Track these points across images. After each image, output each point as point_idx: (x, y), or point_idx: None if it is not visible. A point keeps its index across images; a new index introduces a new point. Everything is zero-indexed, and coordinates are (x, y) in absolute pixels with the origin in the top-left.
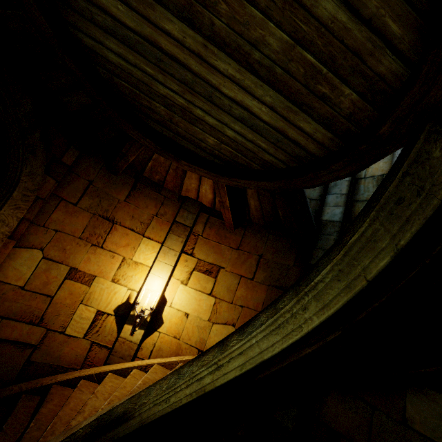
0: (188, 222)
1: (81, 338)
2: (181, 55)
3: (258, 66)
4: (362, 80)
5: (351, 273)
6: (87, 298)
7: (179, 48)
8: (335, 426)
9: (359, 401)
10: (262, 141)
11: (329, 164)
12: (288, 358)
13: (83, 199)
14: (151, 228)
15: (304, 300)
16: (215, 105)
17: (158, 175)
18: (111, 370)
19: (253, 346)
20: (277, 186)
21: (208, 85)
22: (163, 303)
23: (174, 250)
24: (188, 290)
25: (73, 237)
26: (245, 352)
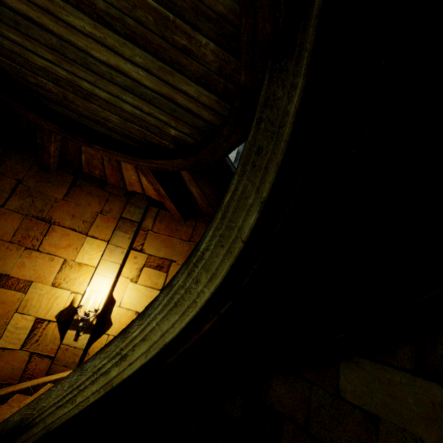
0: (135, 217)
1: (18, 350)
2: (32, 13)
3: (110, 19)
4: (210, 24)
5: (231, 237)
6: (23, 305)
7: (26, 4)
8: (279, 408)
9: (300, 379)
10: (160, 113)
11: (221, 130)
12: (191, 338)
13: (12, 199)
14: (95, 226)
15: (195, 272)
16: (96, 74)
17: (97, 170)
18: (51, 380)
19: (155, 329)
20: (191, 162)
21: (76, 49)
22: (111, 304)
23: (121, 247)
24: (138, 288)
25: (2, 241)
26: (148, 337)
